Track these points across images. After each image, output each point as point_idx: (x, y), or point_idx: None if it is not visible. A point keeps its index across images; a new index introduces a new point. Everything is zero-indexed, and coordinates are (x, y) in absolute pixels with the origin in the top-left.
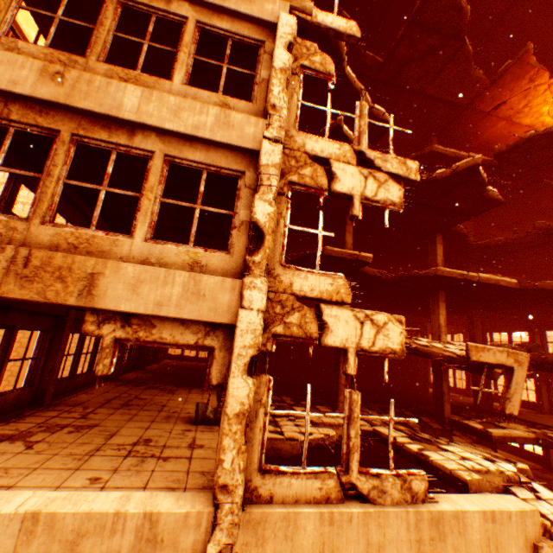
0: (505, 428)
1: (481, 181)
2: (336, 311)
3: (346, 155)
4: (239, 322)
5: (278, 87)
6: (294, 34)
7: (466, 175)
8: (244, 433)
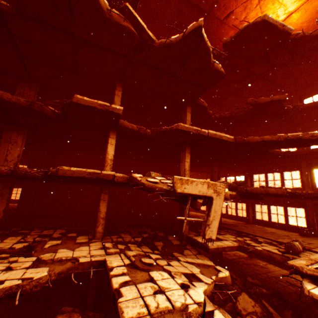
0: (221, 239)
1: (207, 49)
2: None
3: None
4: None
5: None
6: None
7: (194, 40)
8: None
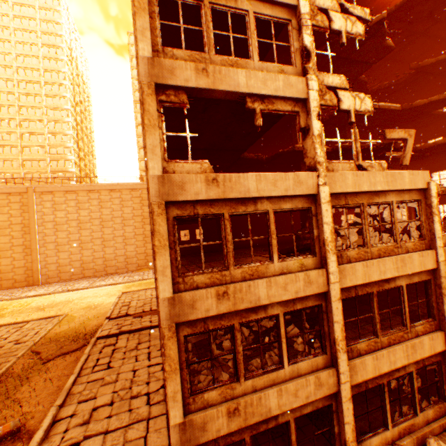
0: None
1: (384, 33)
2: (343, 93)
3: (335, 7)
4: (310, 97)
5: None
6: None
7: (375, 29)
8: (320, 144)
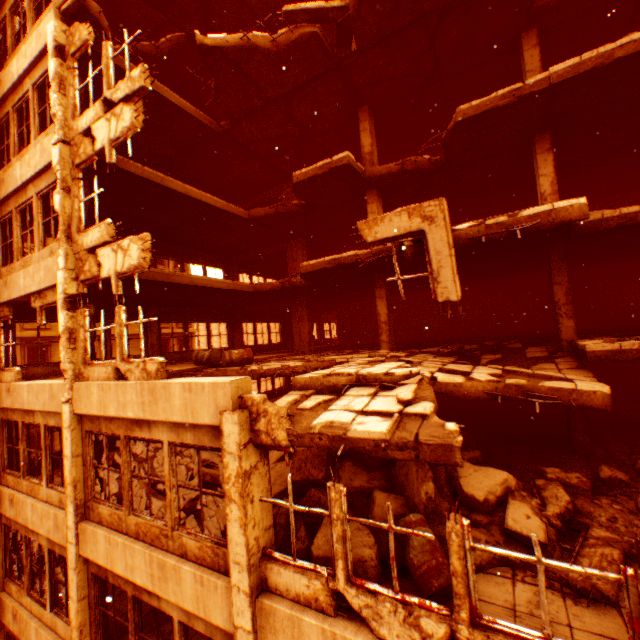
0: None
1: None
2: (104, 251)
3: (98, 112)
4: (58, 280)
5: (54, 97)
6: (55, 37)
7: None
8: (70, 343)
